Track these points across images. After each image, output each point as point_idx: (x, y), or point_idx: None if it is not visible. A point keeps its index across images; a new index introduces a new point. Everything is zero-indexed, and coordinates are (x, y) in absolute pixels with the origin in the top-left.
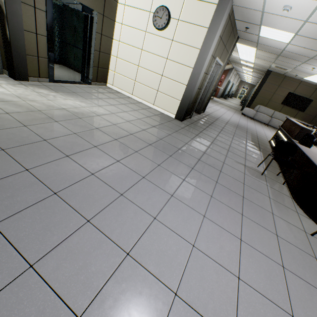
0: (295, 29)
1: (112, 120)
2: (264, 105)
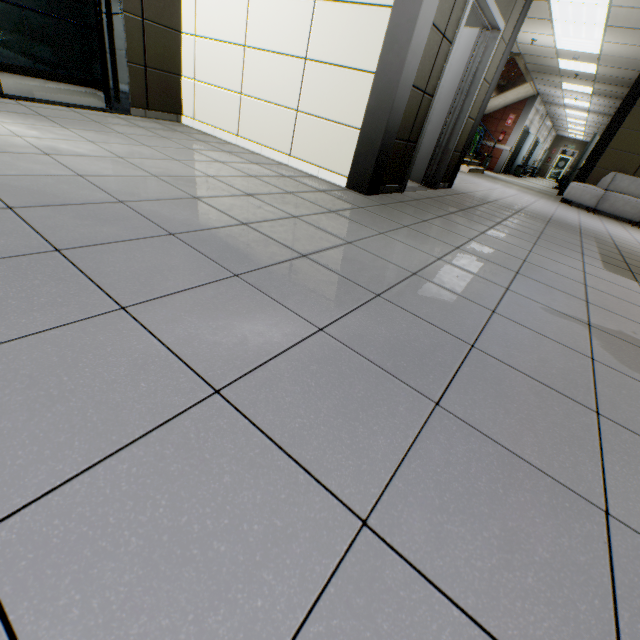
0: None
1: (92, 167)
2: (629, 171)
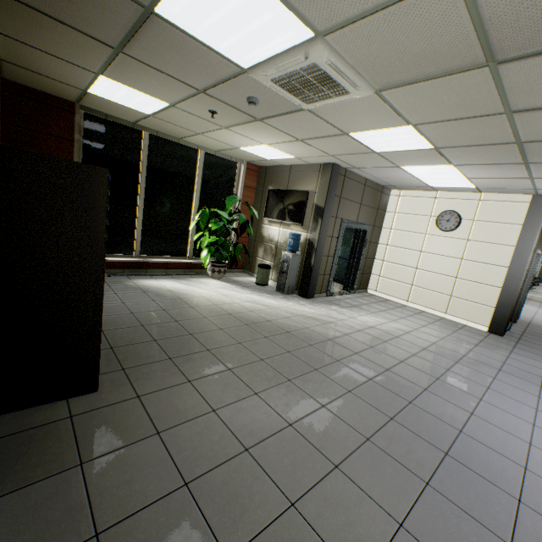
0: None
1: (424, 337)
2: None
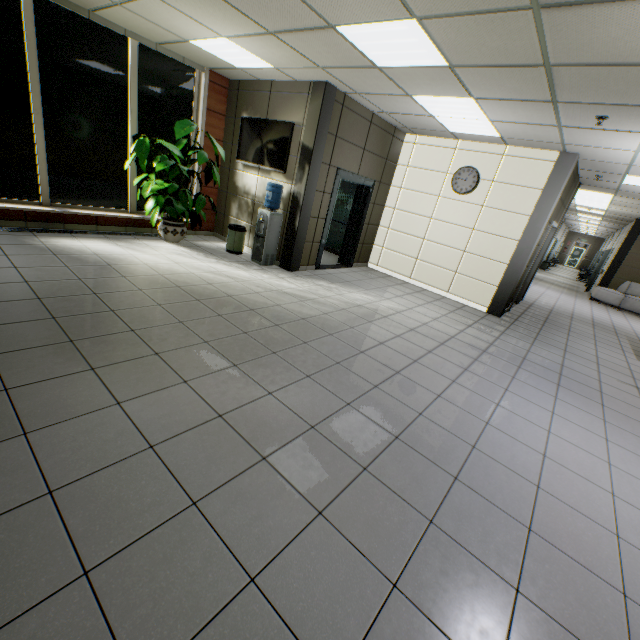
0: None
1: (417, 318)
2: None
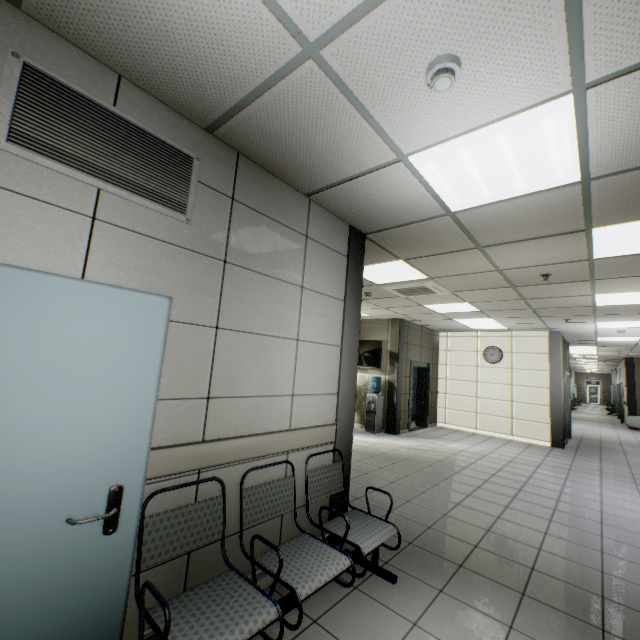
0: (638, 335)
1: (505, 454)
2: None
